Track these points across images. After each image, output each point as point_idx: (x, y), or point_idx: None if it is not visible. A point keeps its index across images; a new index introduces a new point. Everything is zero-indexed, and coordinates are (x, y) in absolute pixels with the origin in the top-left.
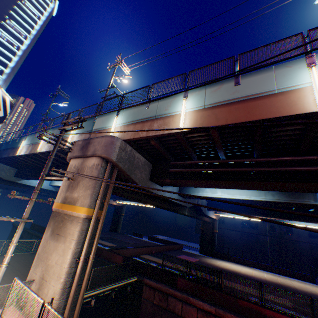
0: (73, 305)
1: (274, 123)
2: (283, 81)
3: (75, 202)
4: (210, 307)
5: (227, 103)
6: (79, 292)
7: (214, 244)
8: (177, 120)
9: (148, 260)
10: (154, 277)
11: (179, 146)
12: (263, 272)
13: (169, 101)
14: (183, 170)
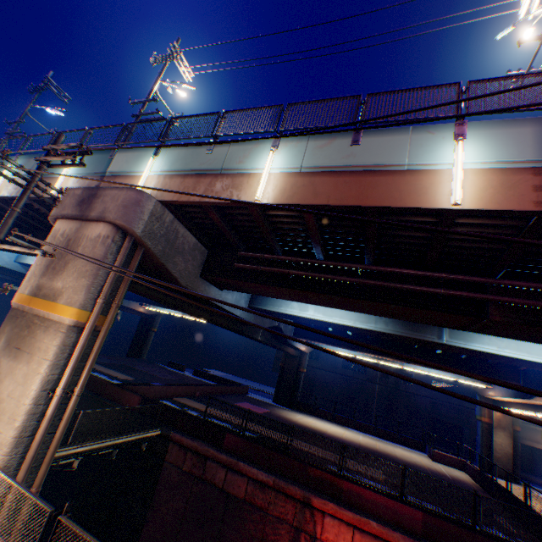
0: (35, 464)
1: (347, 216)
2: (418, 153)
3: (56, 297)
4: (267, 476)
5: (336, 171)
6: (50, 446)
7: (298, 390)
8: (254, 183)
9: (186, 405)
10: (189, 431)
11: (255, 227)
12: (359, 433)
13: (247, 147)
14: (256, 267)
